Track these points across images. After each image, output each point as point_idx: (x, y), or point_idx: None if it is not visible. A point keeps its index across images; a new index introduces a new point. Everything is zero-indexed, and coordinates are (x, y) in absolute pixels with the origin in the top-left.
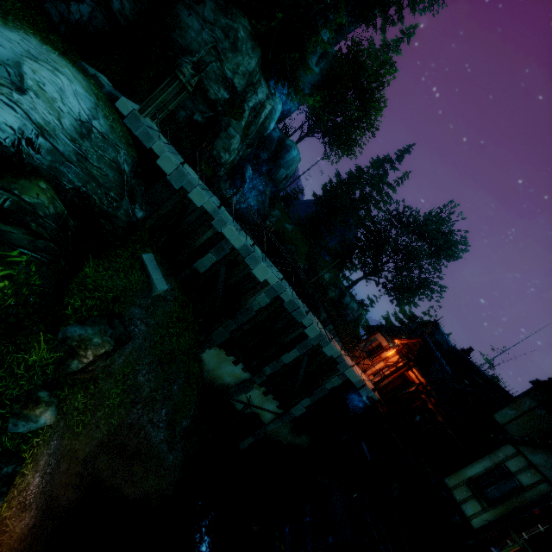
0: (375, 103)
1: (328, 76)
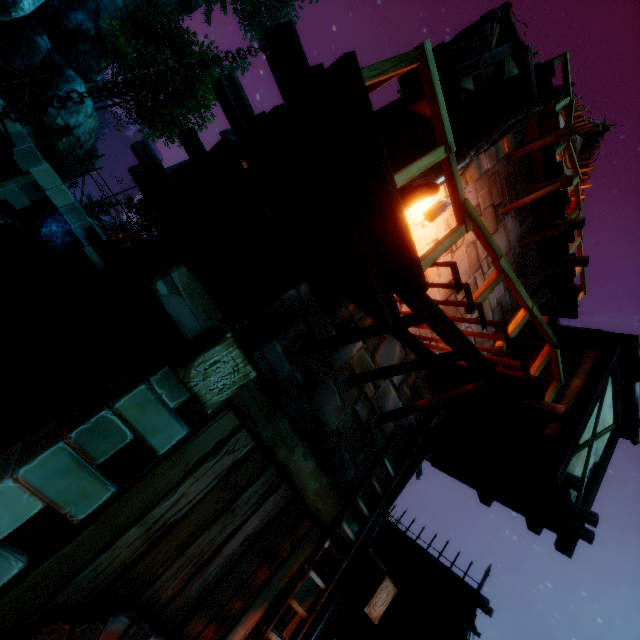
0: (203, 90)
1: (135, 16)
